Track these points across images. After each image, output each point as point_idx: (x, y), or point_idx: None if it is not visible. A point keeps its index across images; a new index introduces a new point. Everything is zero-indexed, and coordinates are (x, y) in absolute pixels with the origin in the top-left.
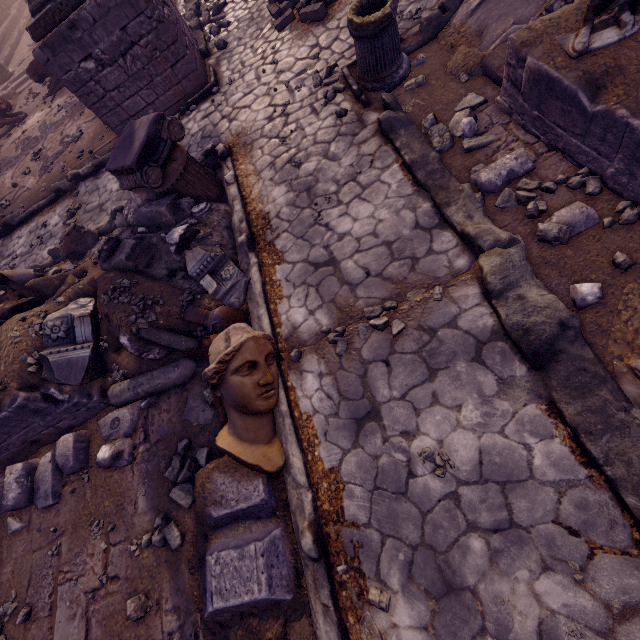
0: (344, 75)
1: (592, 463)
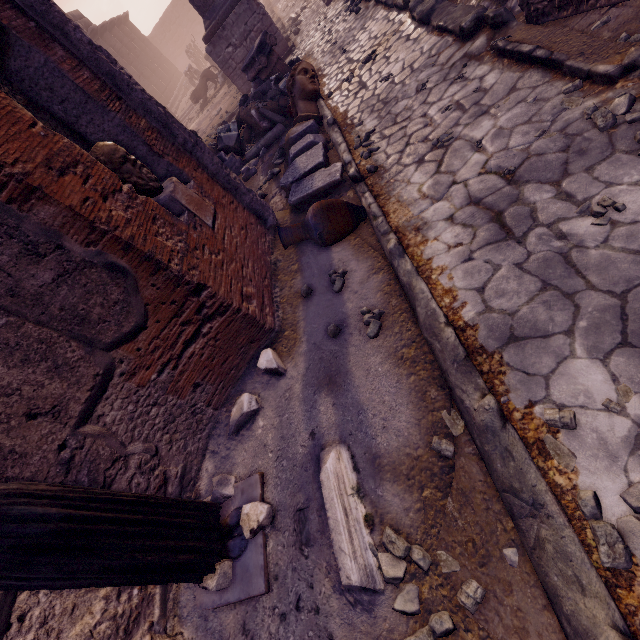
0: None
1: (442, 31)
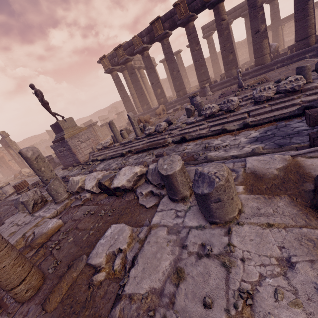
0: None
1: None
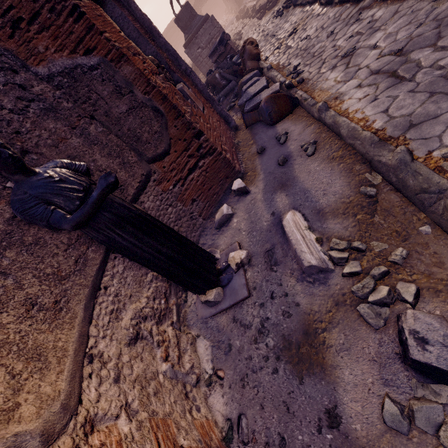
0: (282, 7)
1: (342, 3)
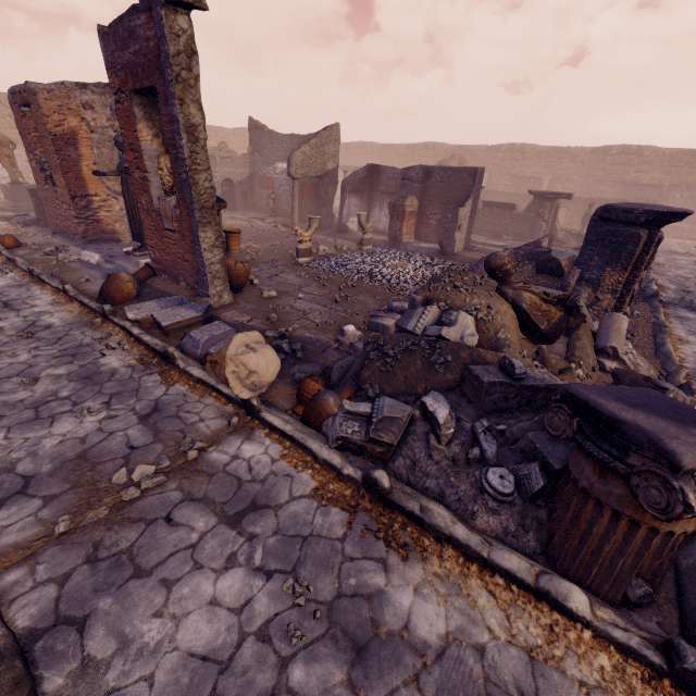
0: None
1: None
